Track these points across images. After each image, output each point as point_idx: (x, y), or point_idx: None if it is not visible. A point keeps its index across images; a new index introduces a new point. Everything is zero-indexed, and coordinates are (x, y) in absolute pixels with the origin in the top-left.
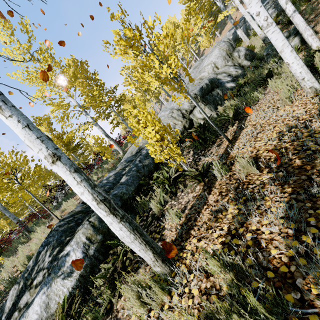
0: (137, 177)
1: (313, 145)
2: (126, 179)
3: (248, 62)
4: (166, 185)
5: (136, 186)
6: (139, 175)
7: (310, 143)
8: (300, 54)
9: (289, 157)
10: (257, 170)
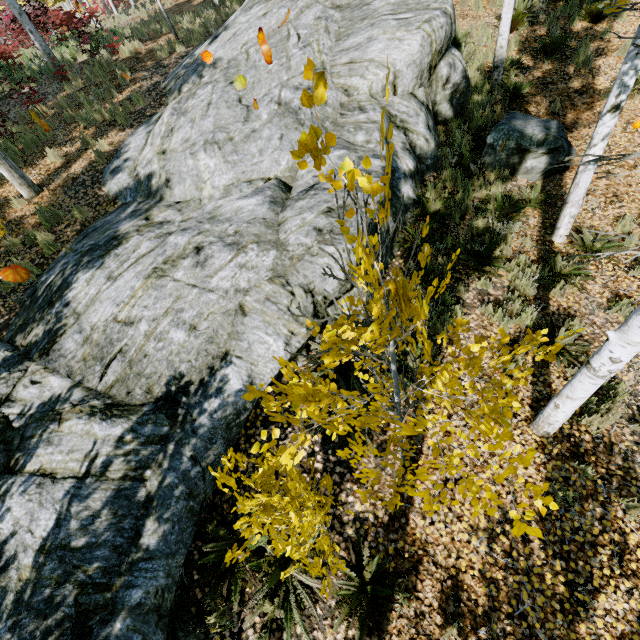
0: (189, 517)
1: (531, 610)
2: (161, 537)
3: (449, 110)
4: (297, 613)
5: (189, 546)
6: (195, 506)
7: (527, 601)
8: (533, 210)
9: (502, 622)
10: (460, 629)
